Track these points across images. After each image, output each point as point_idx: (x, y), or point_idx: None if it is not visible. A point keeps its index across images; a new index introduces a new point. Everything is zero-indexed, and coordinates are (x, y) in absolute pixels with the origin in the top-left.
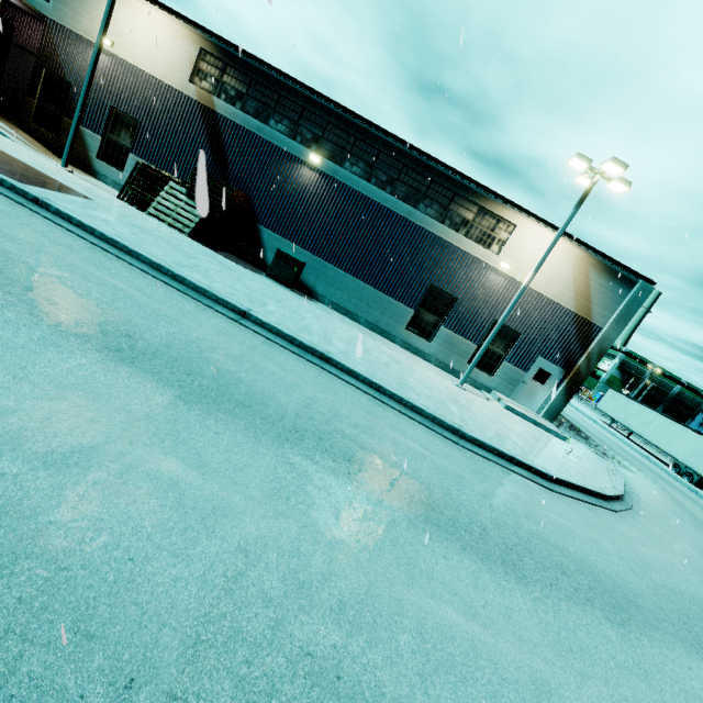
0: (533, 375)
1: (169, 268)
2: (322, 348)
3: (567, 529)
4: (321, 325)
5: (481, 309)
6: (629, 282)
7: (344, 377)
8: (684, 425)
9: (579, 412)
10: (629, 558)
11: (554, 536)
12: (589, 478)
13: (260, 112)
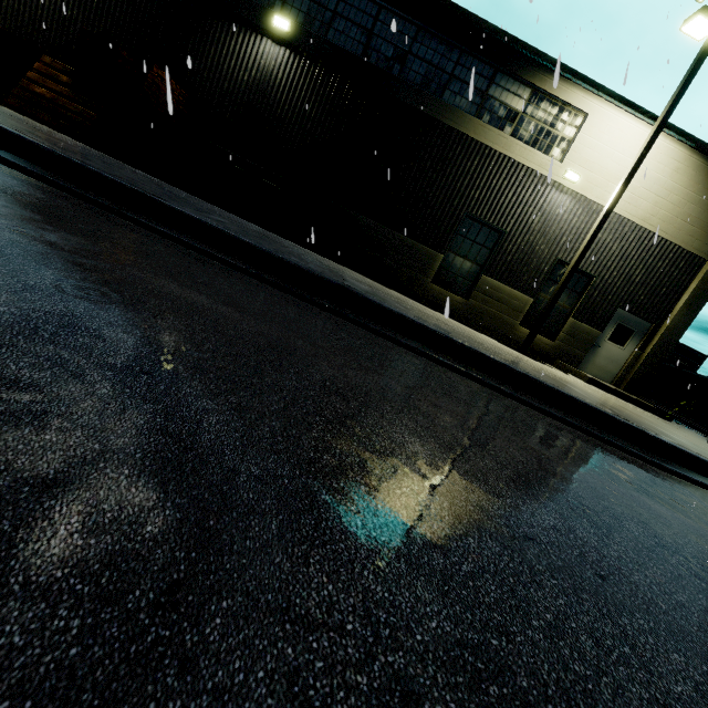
0: (609, 334)
1: None
2: (333, 278)
3: None
4: (317, 260)
5: (538, 245)
6: None
7: (394, 335)
8: None
9: None
10: None
11: None
12: None
13: None
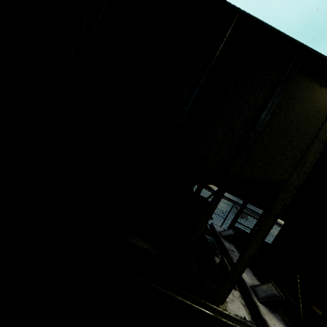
0: None
1: (258, 213)
2: None
3: None
4: None
5: None
6: None
7: None
8: None
9: None
10: None
11: None
12: None
13: None
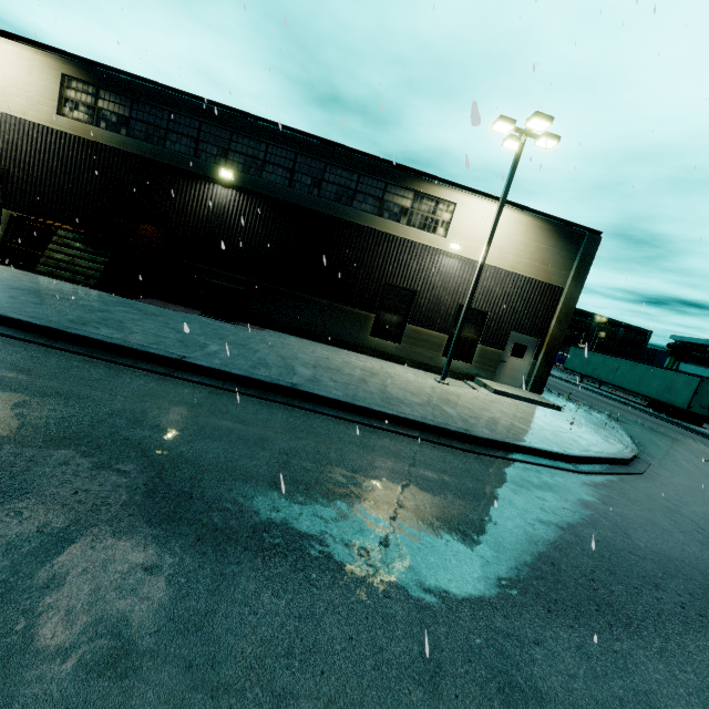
0: (510, 351)
1: (63, 329)
2: (285, 381)
3: (621, 519)
4: (278, 354)
5: (443, 296)
6: (577, 237)
7: (320, 409)
8: (648, 364)
9: (550, 376)
10: (689, 528)
11: (617, 535)
12: (603, 445)
13: (152, 135)
